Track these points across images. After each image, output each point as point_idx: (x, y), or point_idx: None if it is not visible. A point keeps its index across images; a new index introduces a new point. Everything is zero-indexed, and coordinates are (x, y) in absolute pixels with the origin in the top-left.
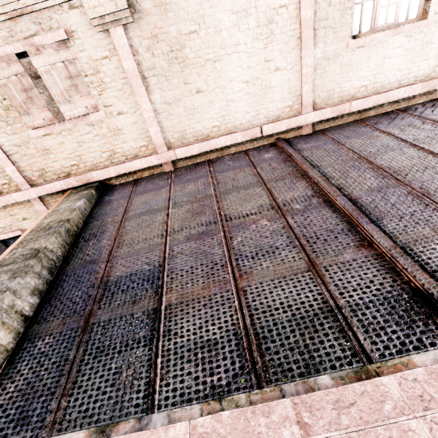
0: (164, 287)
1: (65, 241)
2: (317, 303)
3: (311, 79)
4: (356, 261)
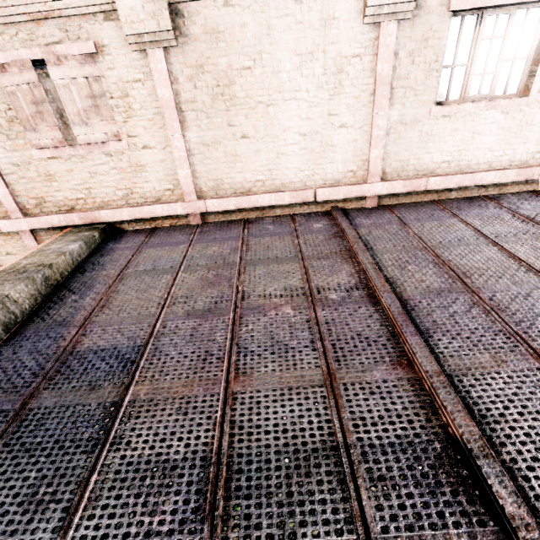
0: (137, 374)
1: (38, 292)
2: (321, 433)
3: (382, 144)
4: (386, 383)
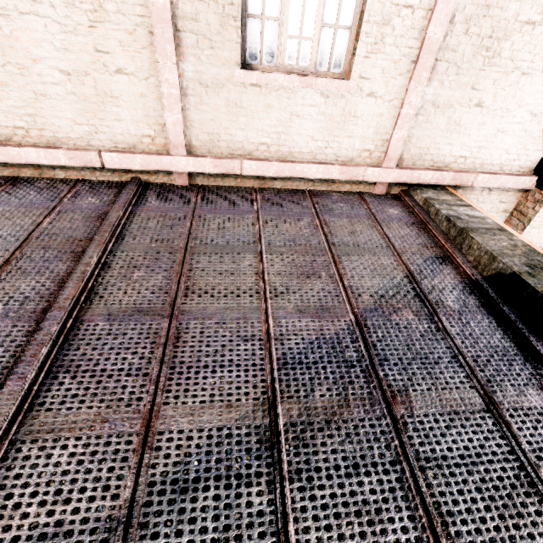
0: None
1: None
2: None
3: (179, 107)
4: None
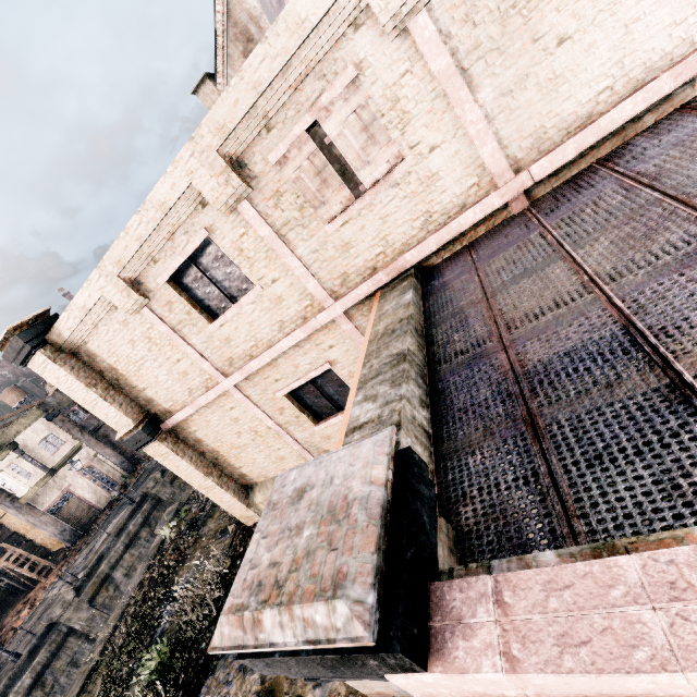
0: (663, 351)
1: (419, 343)
2: None
3: None
4: None
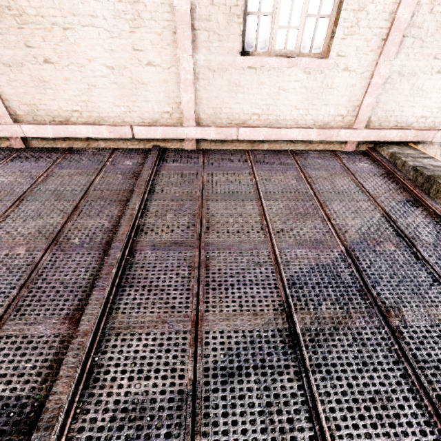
0: None
1: None
2: None
3: (192, 88)
4: (41, 338)
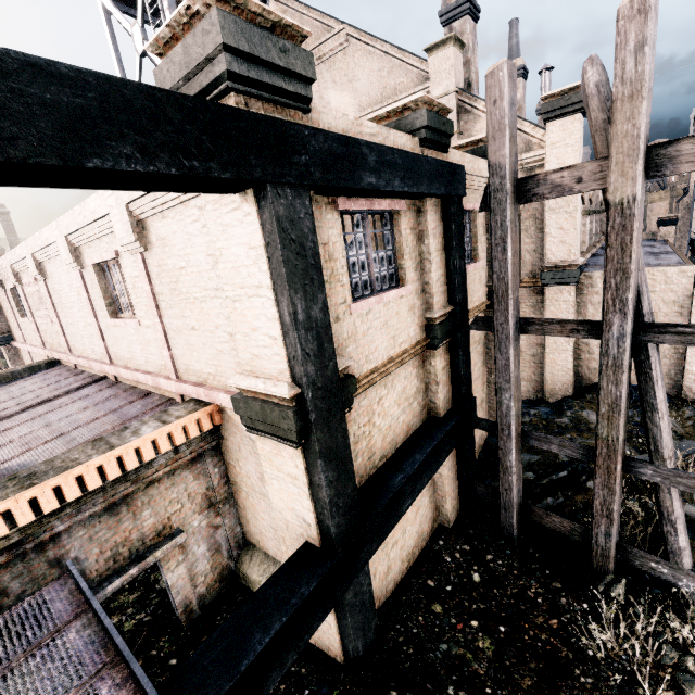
0: None
1: None
2: None
3: (102, 339)
4: None
